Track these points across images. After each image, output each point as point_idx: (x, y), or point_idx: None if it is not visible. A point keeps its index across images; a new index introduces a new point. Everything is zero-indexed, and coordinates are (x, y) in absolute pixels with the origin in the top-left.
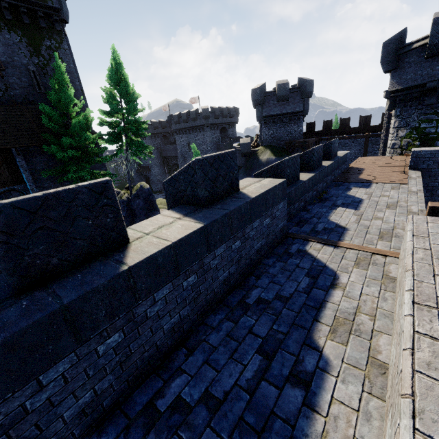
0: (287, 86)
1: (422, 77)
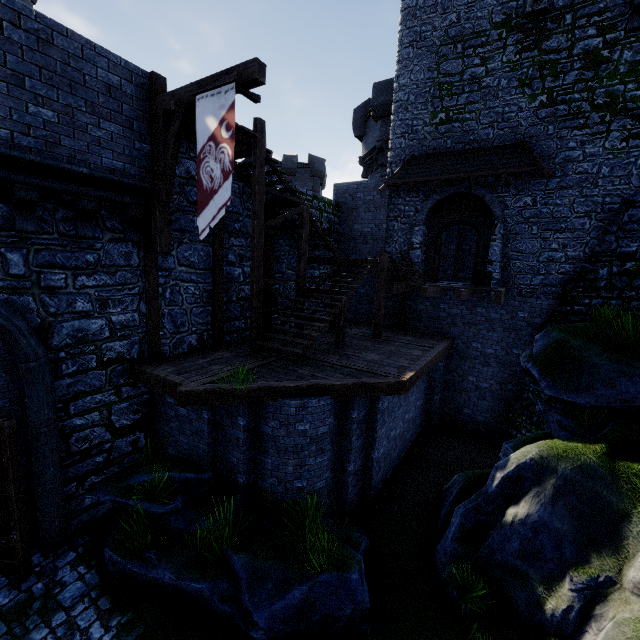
0: (294, 158)
1: (375, 139)
